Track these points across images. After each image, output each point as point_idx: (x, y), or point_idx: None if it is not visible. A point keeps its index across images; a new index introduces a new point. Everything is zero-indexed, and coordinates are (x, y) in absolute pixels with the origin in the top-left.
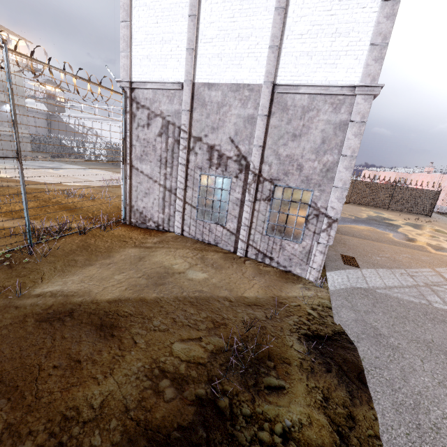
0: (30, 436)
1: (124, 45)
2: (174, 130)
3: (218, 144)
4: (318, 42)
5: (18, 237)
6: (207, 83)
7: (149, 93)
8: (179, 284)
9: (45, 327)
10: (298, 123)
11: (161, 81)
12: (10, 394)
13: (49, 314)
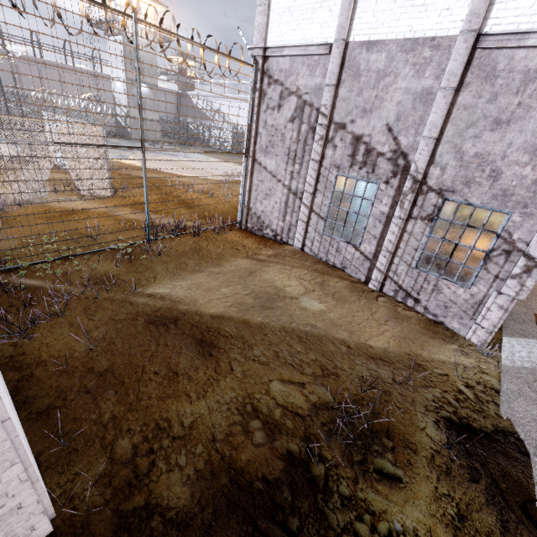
0: (128, 434)
1: None
2: (311, 113)
3: (368, 134)
4: None
5: (140, 231)
6: (366, 41)
7: (286, 62)
8: (289, 312)
9: (151, 329)
10: (510, 100)
11: (303, 43)
12: (118, 388)
13: (157, 317)
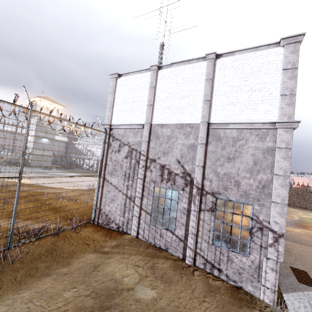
0: None
1: (109, 105)
2: (136, 154)
3: (168, 164)
4: (238, 96)
5: (4, 238)
6: (160, 124)
7: (122, 131)
8: (125, 308)
9: None
10: (231, 149)
11: (130, 123)
12: None
13: None
